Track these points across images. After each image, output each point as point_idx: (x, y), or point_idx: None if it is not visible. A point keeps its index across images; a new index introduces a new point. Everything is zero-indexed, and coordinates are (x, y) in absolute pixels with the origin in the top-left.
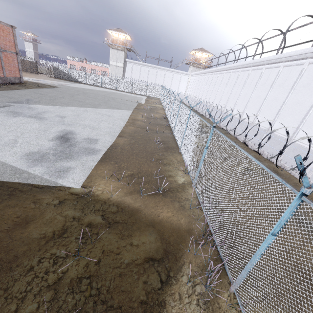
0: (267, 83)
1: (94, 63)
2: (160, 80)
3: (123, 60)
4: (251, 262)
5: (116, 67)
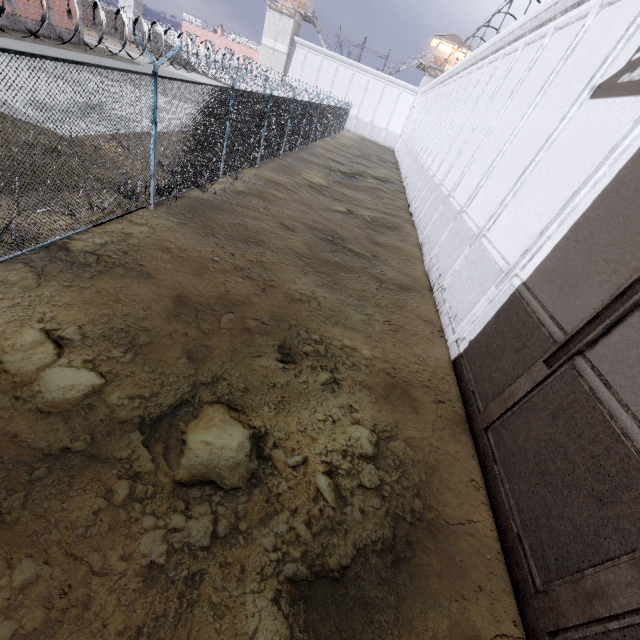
0: (466, 97)
1: (234, 38)
2: (355, 95)
3: (289, 39)
4: (150, 163)
5: (274, 52)
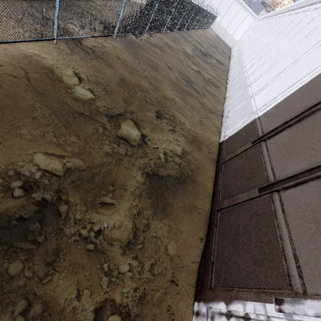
0: (277, 29)
1: None
2: (223, 9)
3: None
4: (120, 14)
5: None
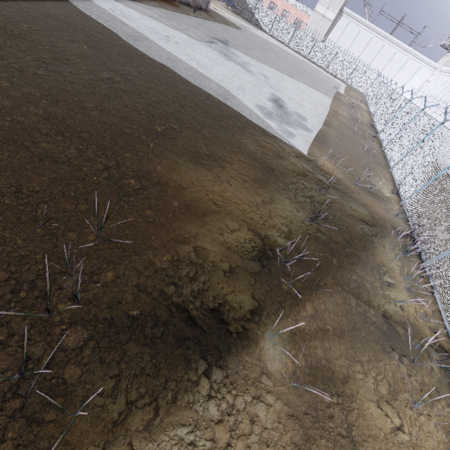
0: None
1: (291, 1)
2: (379, 63)
3: (339, 9)
4: None
5: (322, 18)
